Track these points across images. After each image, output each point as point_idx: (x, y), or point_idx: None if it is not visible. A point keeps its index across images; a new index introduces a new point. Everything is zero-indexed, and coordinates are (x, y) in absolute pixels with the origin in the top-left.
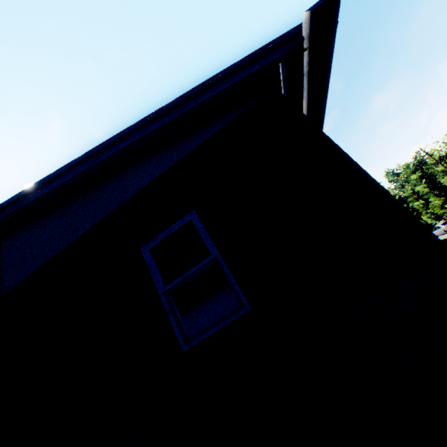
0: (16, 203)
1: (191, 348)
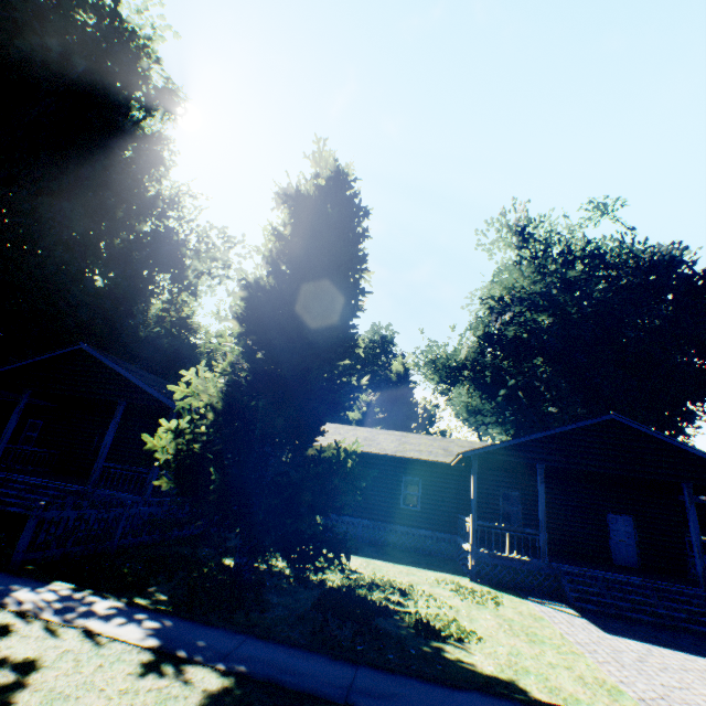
0: None
1: None
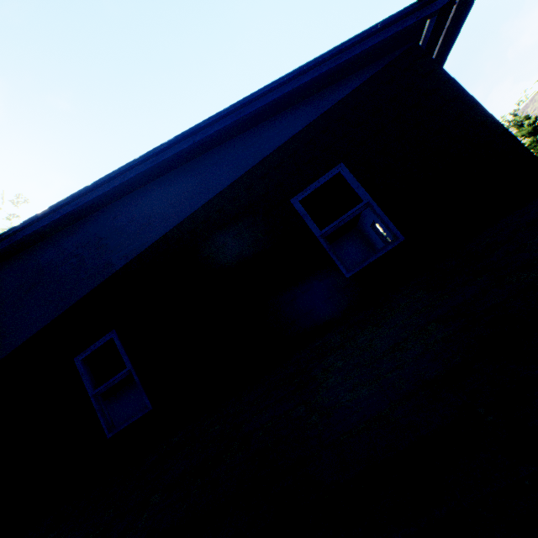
0: (150, 159)
1: (353, 275)
